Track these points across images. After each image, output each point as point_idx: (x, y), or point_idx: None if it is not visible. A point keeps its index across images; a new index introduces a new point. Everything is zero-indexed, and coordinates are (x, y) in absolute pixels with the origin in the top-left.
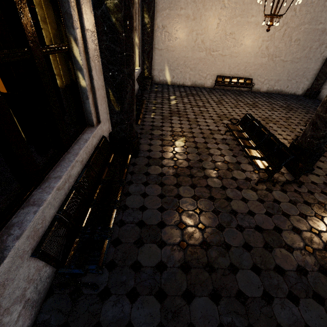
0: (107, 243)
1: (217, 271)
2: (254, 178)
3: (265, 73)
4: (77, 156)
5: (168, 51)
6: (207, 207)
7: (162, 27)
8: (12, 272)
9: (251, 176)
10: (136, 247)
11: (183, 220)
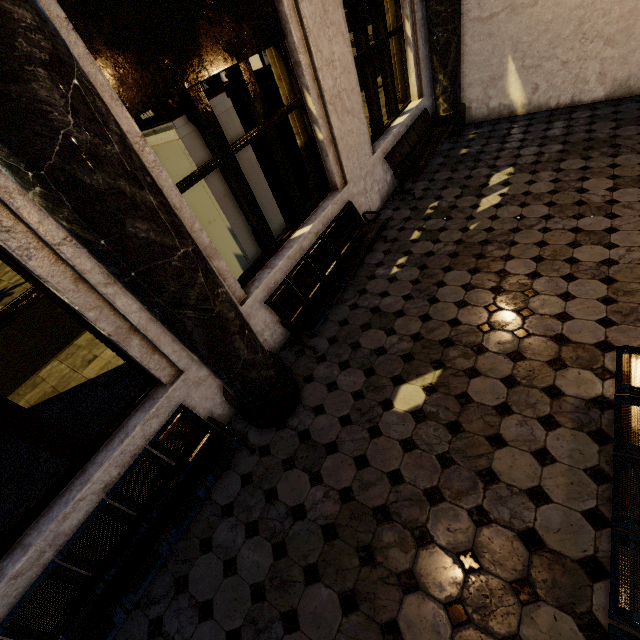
0: None
1: None
2: None
3: None
4: (83, 488)
5: (515, 11)
6: None
7: None
8: None
9: None
10: None
11: None
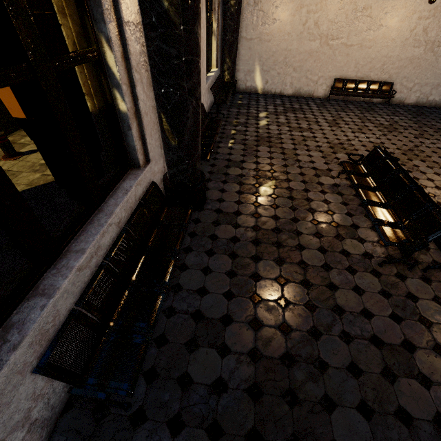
0: (143, 349)
1: (303, 405)
2: (378, 253)
3: (417, 73)
4: (111, 216)
5: (261, 41)
6: (298, 298)
7: (254, 4)
8: (6, 394)
9: (373, 250)
10: (187, 351)
11: (258, 316)
